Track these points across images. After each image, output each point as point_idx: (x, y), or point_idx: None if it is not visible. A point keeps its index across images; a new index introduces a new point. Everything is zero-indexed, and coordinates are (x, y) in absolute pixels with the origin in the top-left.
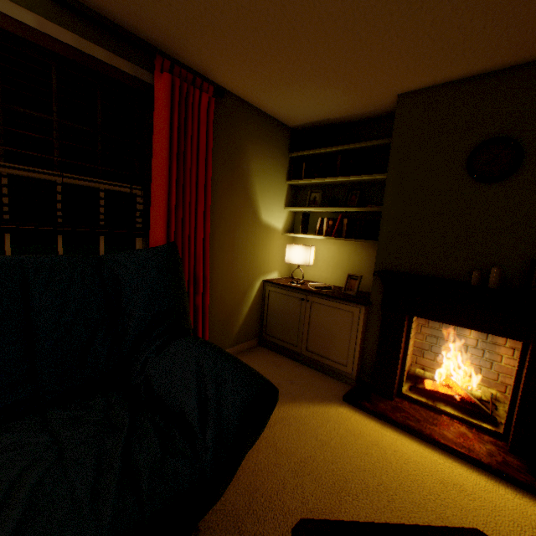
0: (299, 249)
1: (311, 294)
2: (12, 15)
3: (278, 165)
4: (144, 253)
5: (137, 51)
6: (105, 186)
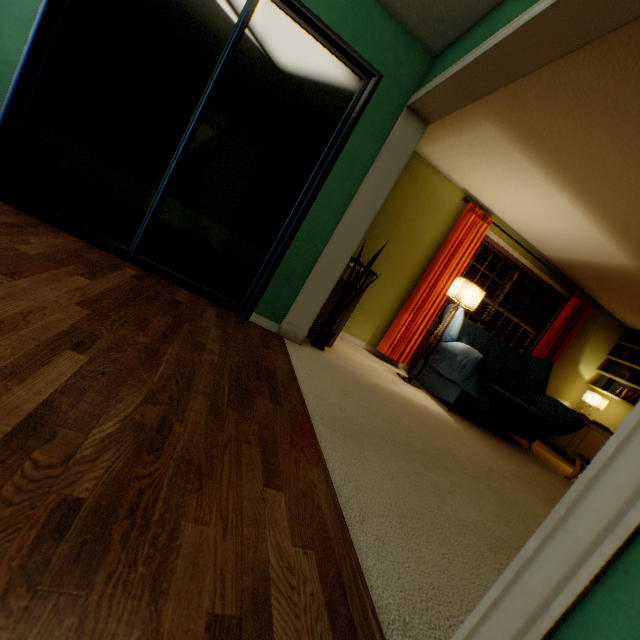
0: (596, 396)
1: (593, 423)
2: (540, 276)
3: (605, 344)
4: (540, 360)
5: (568, 286)
6: (524, 327)
